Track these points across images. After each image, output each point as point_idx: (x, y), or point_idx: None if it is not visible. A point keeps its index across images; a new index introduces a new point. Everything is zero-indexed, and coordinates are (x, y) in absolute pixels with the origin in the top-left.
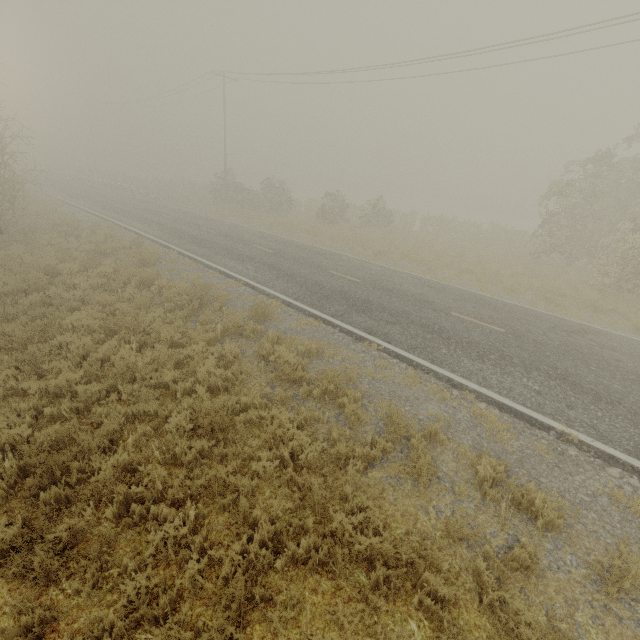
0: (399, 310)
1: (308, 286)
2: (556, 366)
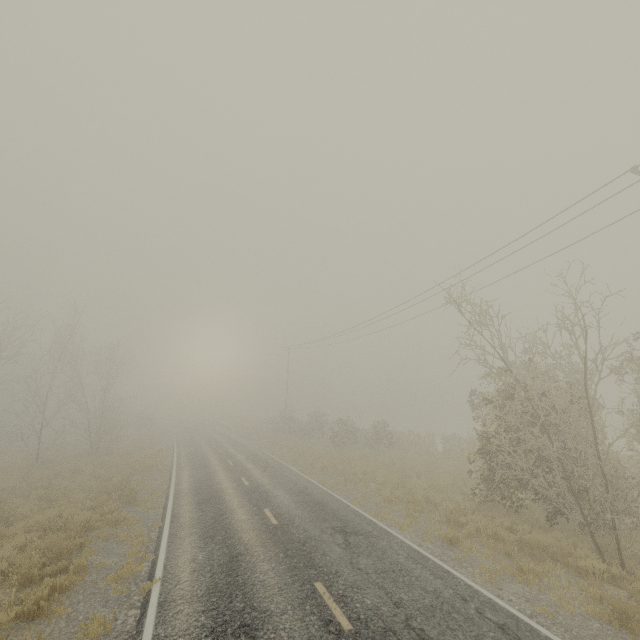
0: (227, 504)
1: (202, 486)
2: (252, 548)
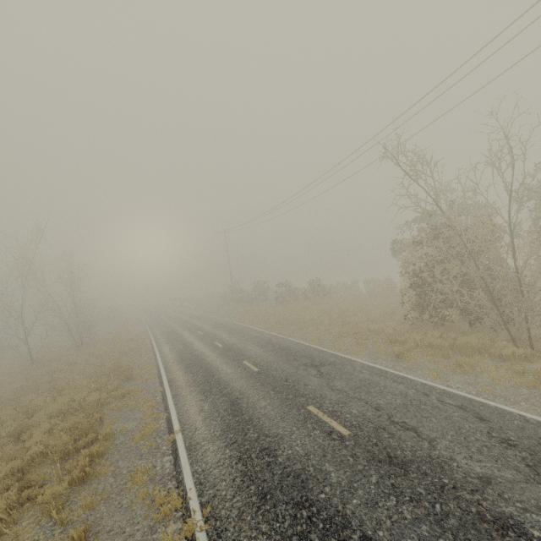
0: (211, 364)
1: (184, 355)
2: (246, 392)
